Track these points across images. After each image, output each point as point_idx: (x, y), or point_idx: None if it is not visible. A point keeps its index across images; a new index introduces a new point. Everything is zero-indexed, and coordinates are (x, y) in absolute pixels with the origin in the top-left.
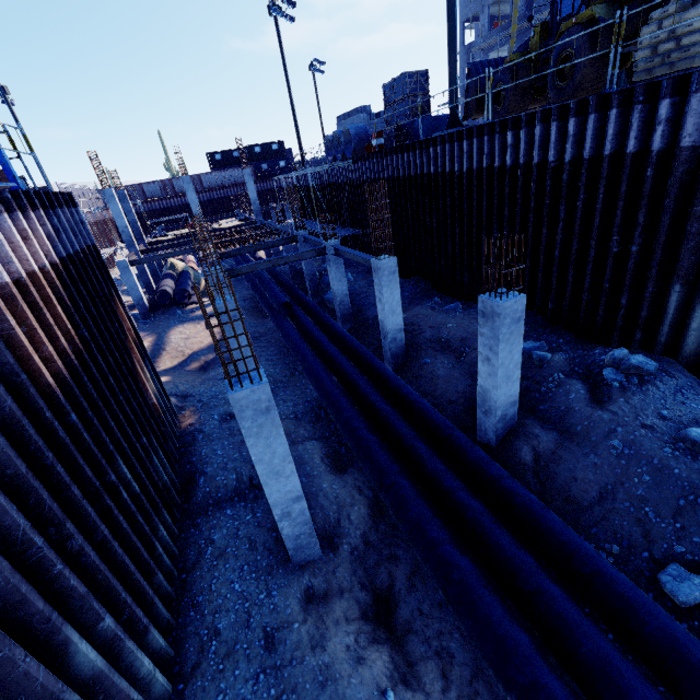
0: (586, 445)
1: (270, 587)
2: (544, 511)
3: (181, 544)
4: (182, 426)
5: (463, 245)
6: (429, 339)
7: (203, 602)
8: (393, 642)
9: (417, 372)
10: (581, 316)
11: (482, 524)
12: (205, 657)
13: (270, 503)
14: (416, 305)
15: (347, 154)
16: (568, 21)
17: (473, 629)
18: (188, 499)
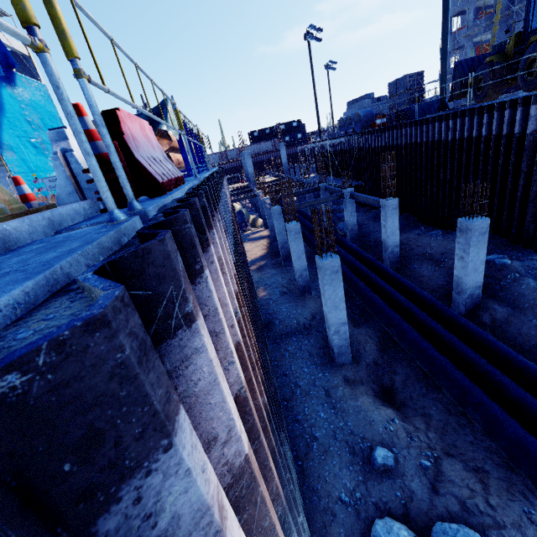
0: (531, 315)
1: (324, 372)
2: (495, 340)
3: (271, 350)
4: (259, 296)
5: (445, 190)
6: (416, 253)
7: (289, 374)
8: (394, 408)
9: (407, 273)
10: (536, 238)
11: (454, 343)
12: (295, 394)
13: (330, 323)
14: (405, 232)
15: (356, 130)
16: (535, 35)
17: (447, 384)
18: (270, 331)
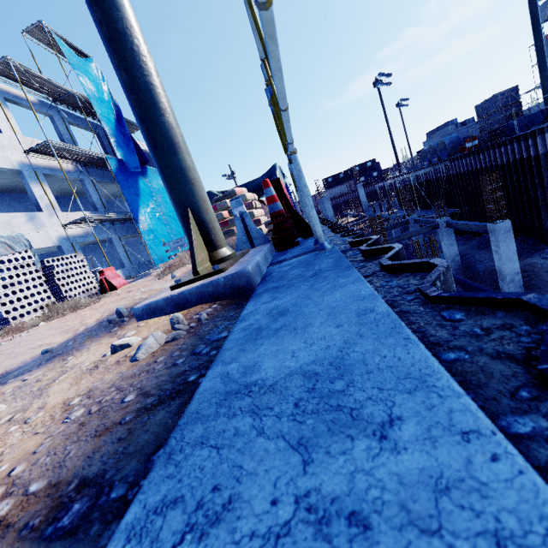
0: None
1: None
2: None
3: None
4: None
5: None
6: (546, 280)
7: None
8: None
9: None
10: None
11: None
12: None
13: None
14: (525, 258)
15: (442, 158)
16: None
17: None
18: None
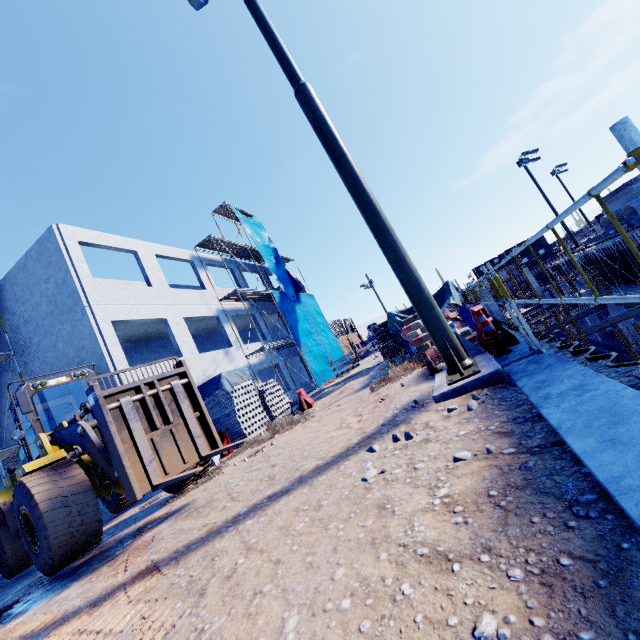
0: None
1: None
2: None
3: None
4: None
5: None
6: None
7: None
8: None
9: None
10: None
11: None
12: None
13: None
14: None
15: (633, 223)
16: None
17: None
18: None
